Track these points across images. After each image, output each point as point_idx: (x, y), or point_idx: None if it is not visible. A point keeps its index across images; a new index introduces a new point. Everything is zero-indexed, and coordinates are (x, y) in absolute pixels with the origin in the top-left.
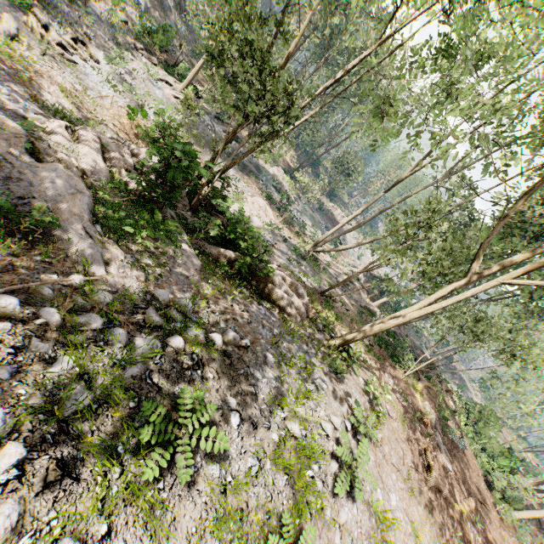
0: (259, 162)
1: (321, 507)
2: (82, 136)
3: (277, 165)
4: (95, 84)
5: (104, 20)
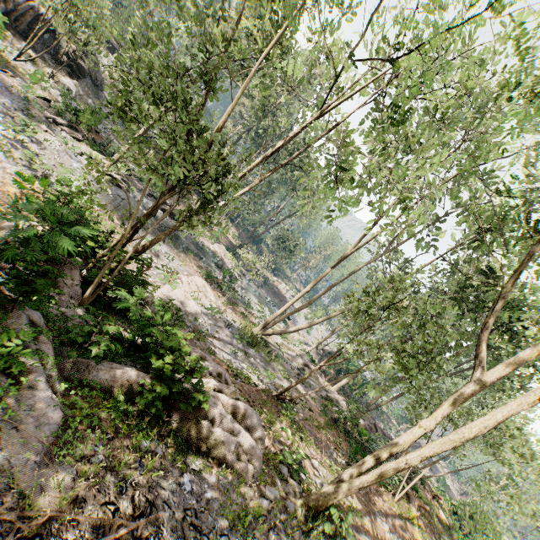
0: (199, 239)
1: None
2: None
3: (218, 242)
4: None
5: (15, 92)
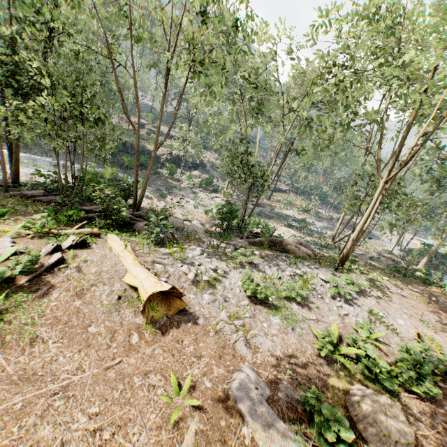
0: (278, 211)
1: (322, 298)
2: (194, 222)
3: (291, 208)
4: (191, 209)
5: (187, 188)
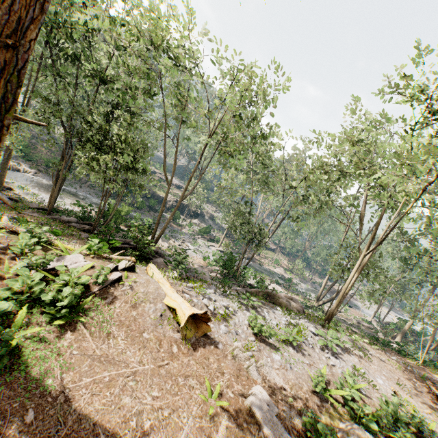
0: (266, 267)
1: (312, 348)
2: (196, 265)
3: (278, 266)
4: (190, 253)
5: (187, 233)
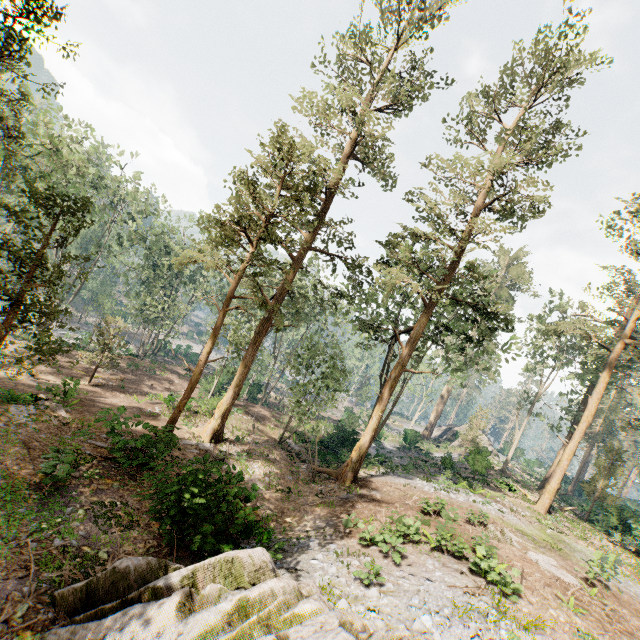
0: None
1: None
2: None
3: None
4: None
5: None
